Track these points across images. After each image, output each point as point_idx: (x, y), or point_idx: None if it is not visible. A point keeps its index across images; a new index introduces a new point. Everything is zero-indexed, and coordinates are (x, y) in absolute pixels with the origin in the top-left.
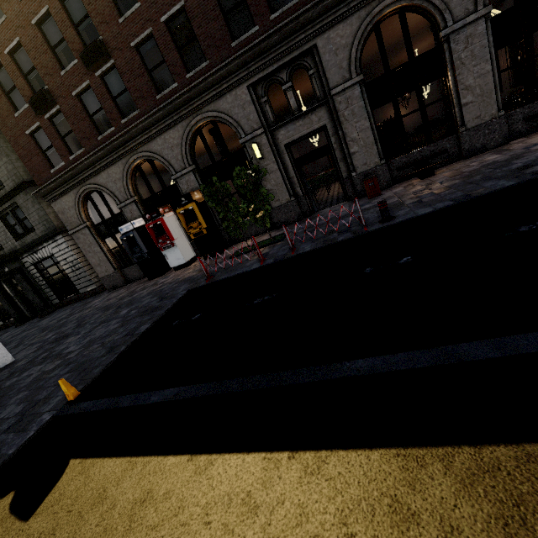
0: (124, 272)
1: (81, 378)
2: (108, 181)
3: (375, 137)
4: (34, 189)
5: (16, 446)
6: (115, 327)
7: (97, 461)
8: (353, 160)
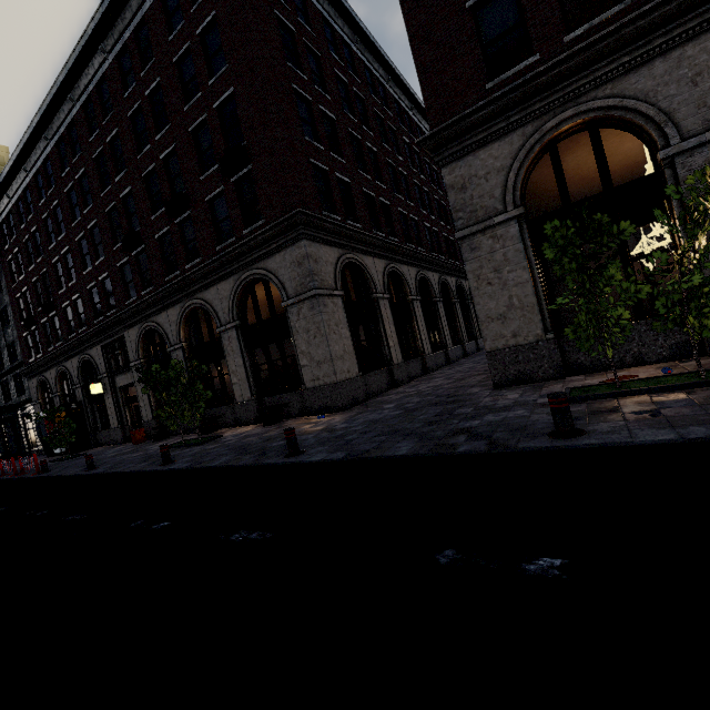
0: None
1: None
2: (50, 377)
3: (151, 400)
4: None
5: None
6: None
7: None
8: (142, 412)
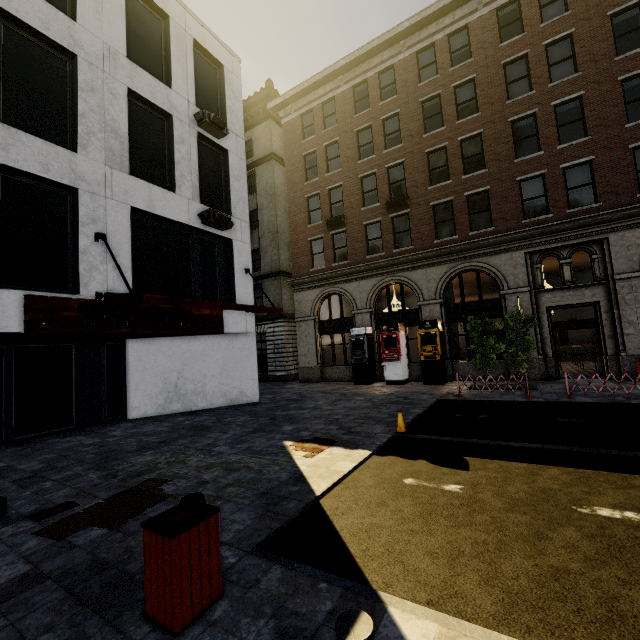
0: (324, 370)
1: (386, 424)
2: (356, 289)
3: None
4: (282, 278)
5: (379, 442)
6: (369, 405)
7: (499, 461)
8: (625, 341)
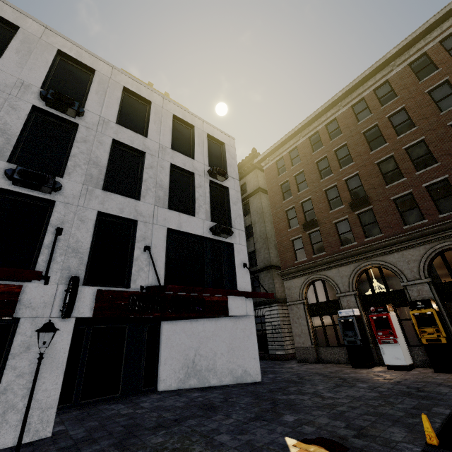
0: (319, 350)
1: (406, 427)
2: (336, 275)
3: None
4: (273, 270)
5: None
6: (375, 395)
7: None
8: None
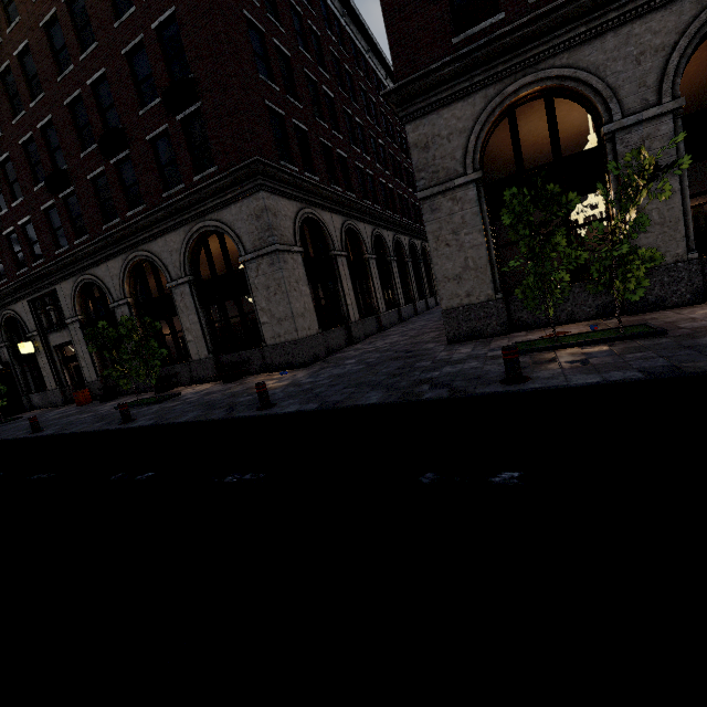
0: None
1: None
2: None
3: (94, 359)
4: None
5: None
6: None
7: None
8: (84, 372)
